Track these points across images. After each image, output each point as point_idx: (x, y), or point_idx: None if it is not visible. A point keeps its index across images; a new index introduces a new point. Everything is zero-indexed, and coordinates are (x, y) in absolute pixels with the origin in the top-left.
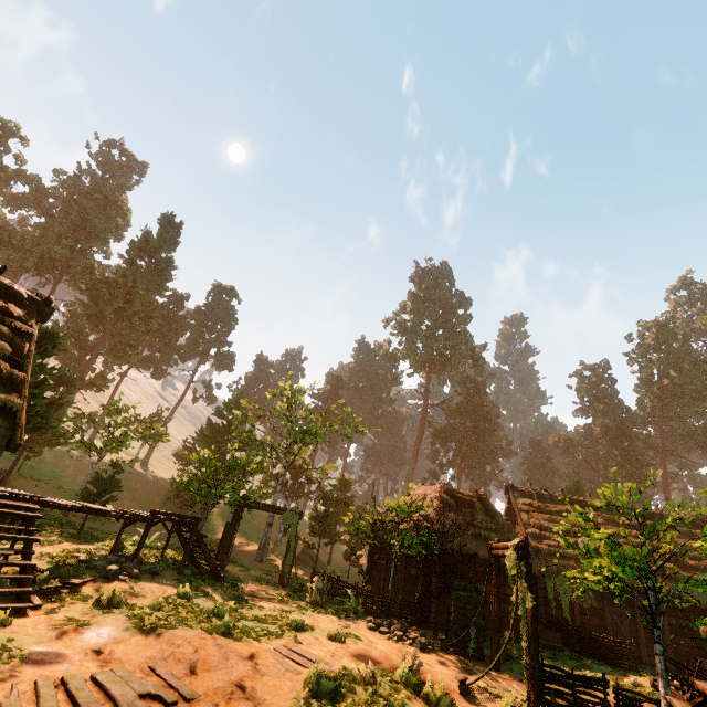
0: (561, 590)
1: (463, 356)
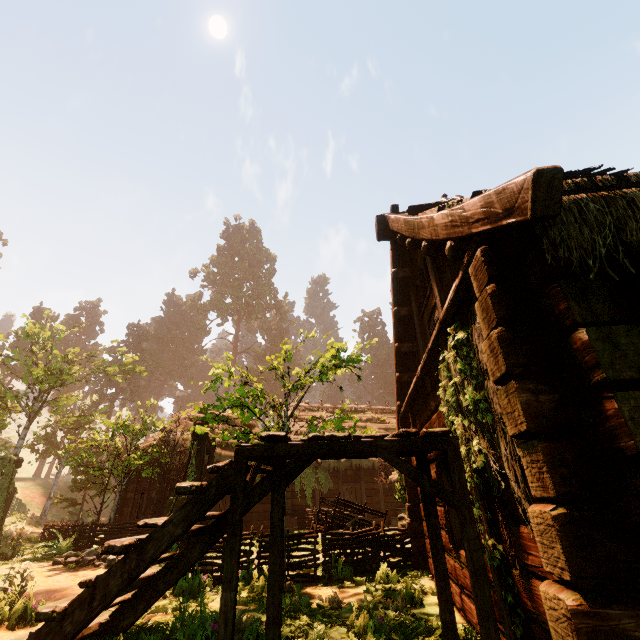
0: (306, 481)
1: (268, 305)
